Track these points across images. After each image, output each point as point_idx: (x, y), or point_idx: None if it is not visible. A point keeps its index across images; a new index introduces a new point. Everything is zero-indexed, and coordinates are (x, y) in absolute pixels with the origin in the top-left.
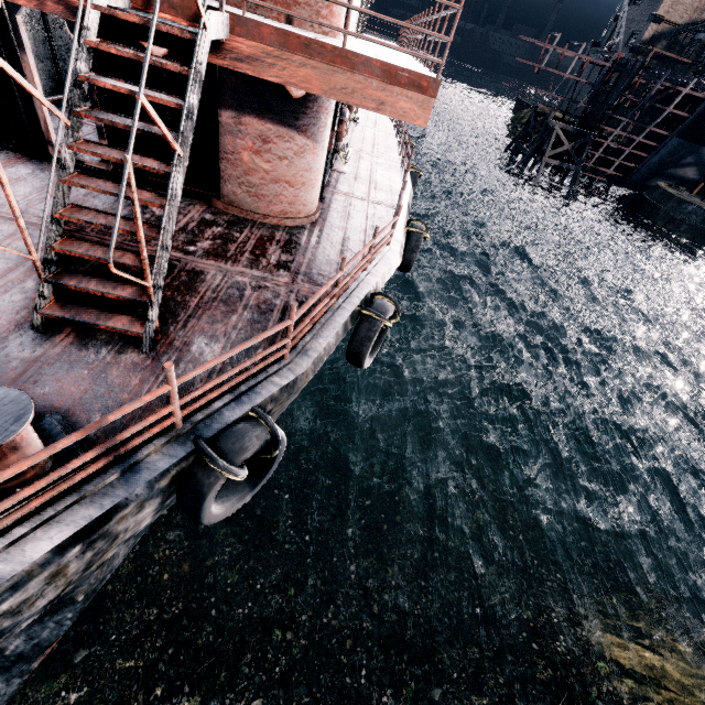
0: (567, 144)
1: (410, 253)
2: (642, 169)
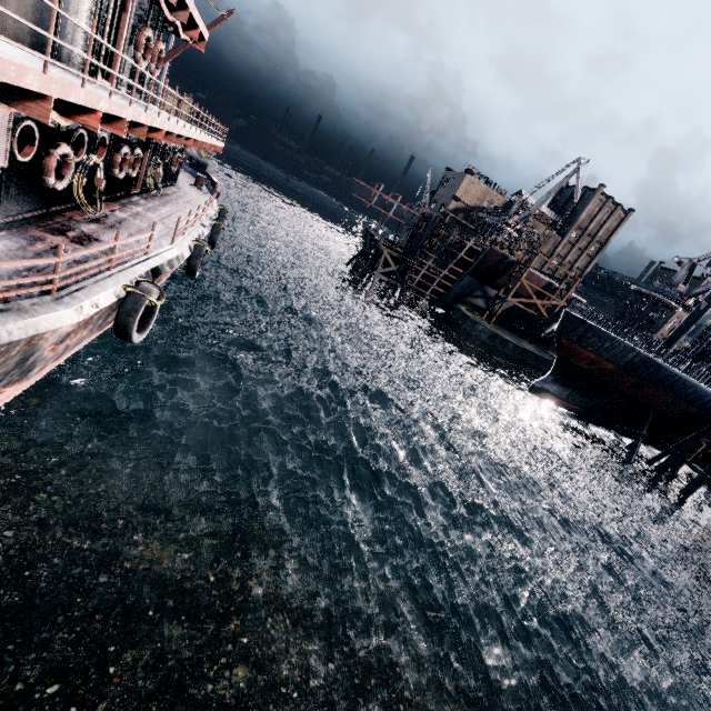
0: (394, 266)
1: (125, 317)
2: (450, 295)
